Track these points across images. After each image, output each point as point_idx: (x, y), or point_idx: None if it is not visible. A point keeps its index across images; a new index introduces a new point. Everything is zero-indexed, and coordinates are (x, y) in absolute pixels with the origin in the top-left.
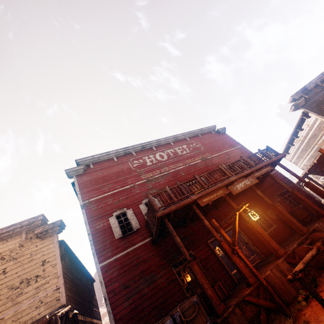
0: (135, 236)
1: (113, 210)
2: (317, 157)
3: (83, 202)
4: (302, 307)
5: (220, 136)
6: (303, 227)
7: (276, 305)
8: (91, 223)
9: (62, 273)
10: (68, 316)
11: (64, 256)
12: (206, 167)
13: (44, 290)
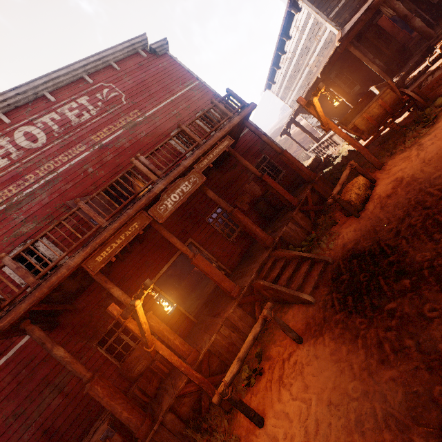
0: None
1: None
2: (305, 93)
3: None
4: (243, 393)
5: (159, 62)
6: (268, 237)
7: None
8: None
9: None
10: None
11: None
12: (136, 143)
13: None
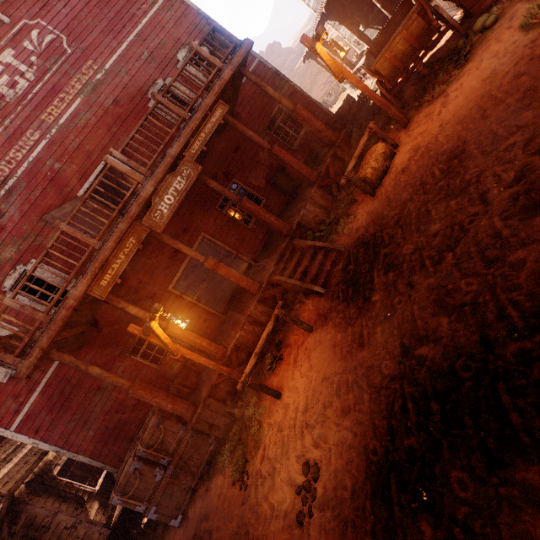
0: None
1: None
2: None
3: None
4: (268, 375)
5: None
6: (285, 225)
7: None
8: None
9: None
10: (18, 502)
11: None
12: (105, 116)
13: None
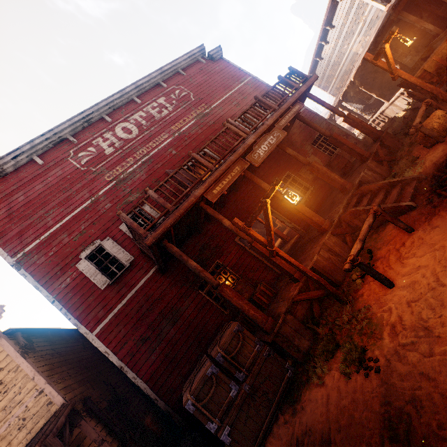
0: (131, 274)
1: (78, 250)
2: (353, 72)
3: (14, 258)
4: (358, 287)
5: (216, 66)
6: (347, 183)
7: (331, 295)
8: (49, 284)
9: (36, 372)
10: (76, 412)
11: (30, 345)
12: (207, 129)
13: (18, 404)
